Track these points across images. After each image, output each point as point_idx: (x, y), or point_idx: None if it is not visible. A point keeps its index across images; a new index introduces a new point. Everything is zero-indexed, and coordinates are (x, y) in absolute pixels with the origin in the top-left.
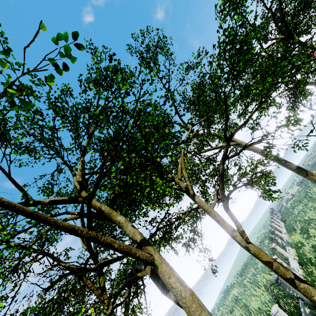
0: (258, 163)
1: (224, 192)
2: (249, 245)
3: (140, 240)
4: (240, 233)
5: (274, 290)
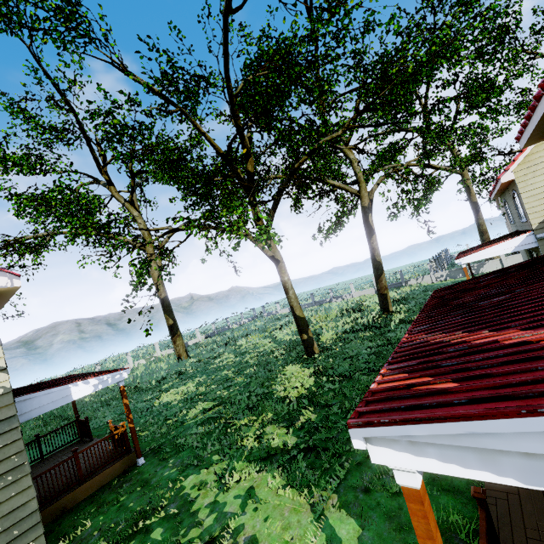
0: None
1: None
2: None
3: None
4: None
5: None
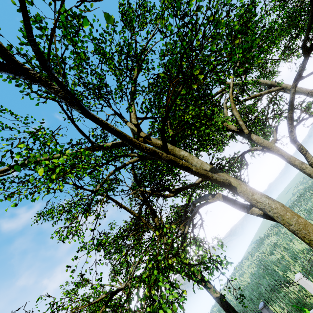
0: None
1: (293, 122)
2: None
3: (210, 168)
4: (311, 164)
5: None
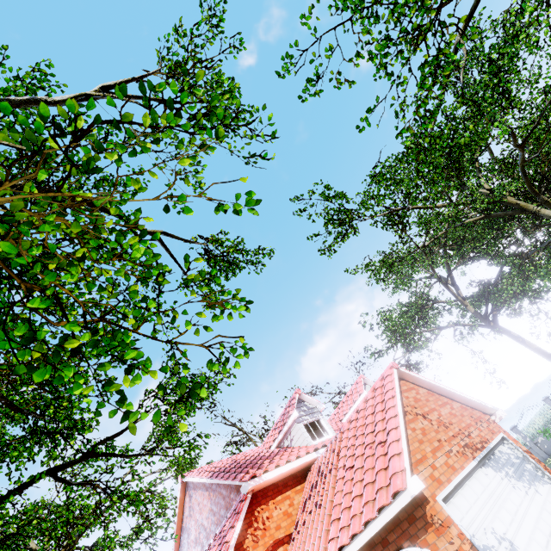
0: None
1: None
2: None
3: None
4: None
5: None
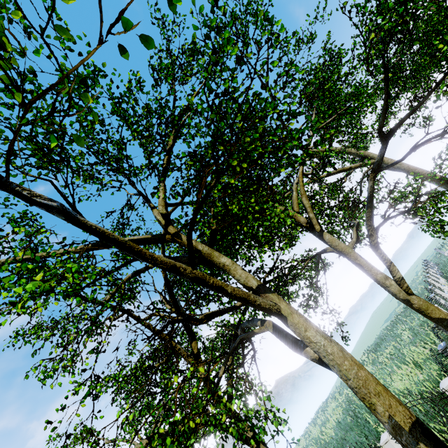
0: (426, 179)
1: (373, 223)
2: (411, 297)
3: (257, 286)
4: (397, 281)
5: (433, 365)
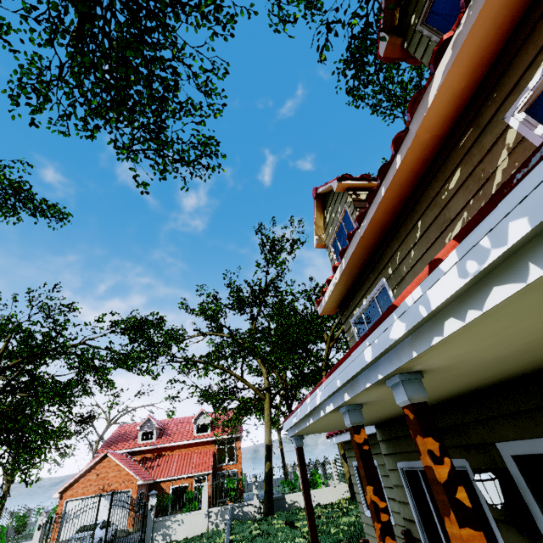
0: None
1: None
2: None
3: (266, 387)
4: None
5: None
